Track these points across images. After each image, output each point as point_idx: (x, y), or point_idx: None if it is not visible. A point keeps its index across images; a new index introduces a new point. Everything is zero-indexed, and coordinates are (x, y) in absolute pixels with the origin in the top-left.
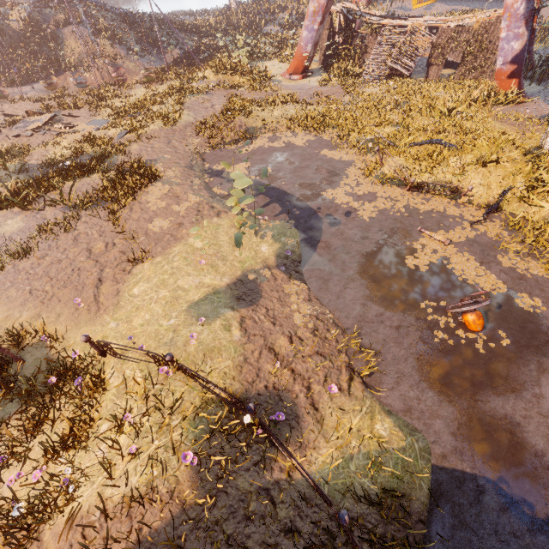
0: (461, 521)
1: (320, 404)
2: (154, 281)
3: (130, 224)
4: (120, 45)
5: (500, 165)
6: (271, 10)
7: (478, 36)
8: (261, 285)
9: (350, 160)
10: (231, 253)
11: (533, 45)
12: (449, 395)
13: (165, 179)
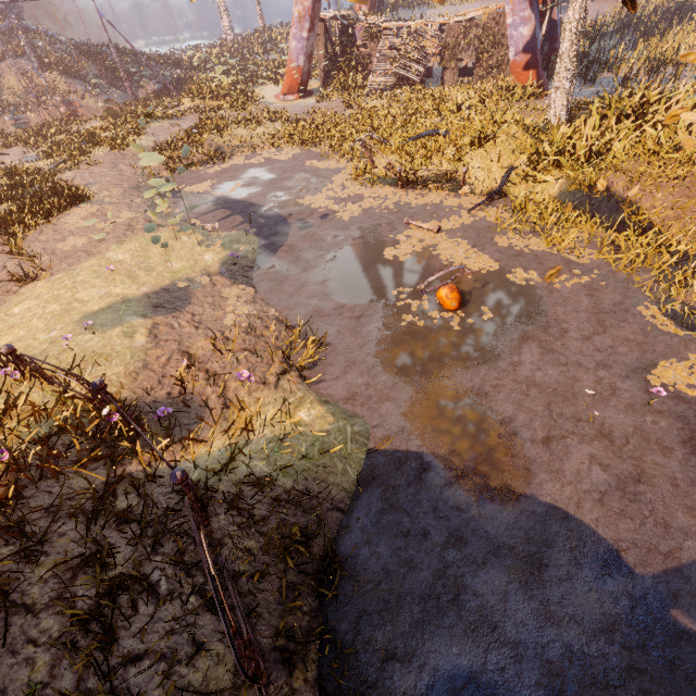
0: (392, 503)
1: (234, 401)
2: (45, 298)
3: (35, 246)
4: (77, 79)
5: (499, 143)
6: (273, 38)
7: (488, 30)
8: (193, 292)
9: (340, 168)
10: (161, 264)
11: (558, 41)
12: (406, 376)
13: (97, 200)
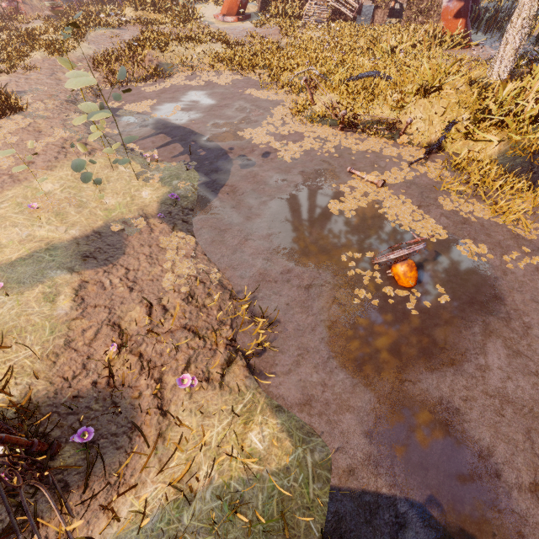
0: None
1: (172, 405)
2: None
3: None
4: None
5: (443, 95)
6: None
7: None
8: (128, 238)
9: (279, 100)
10: (95, 198)
11: None
12: (366, 375)
13: (29, 112)
